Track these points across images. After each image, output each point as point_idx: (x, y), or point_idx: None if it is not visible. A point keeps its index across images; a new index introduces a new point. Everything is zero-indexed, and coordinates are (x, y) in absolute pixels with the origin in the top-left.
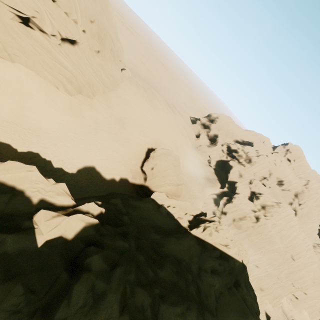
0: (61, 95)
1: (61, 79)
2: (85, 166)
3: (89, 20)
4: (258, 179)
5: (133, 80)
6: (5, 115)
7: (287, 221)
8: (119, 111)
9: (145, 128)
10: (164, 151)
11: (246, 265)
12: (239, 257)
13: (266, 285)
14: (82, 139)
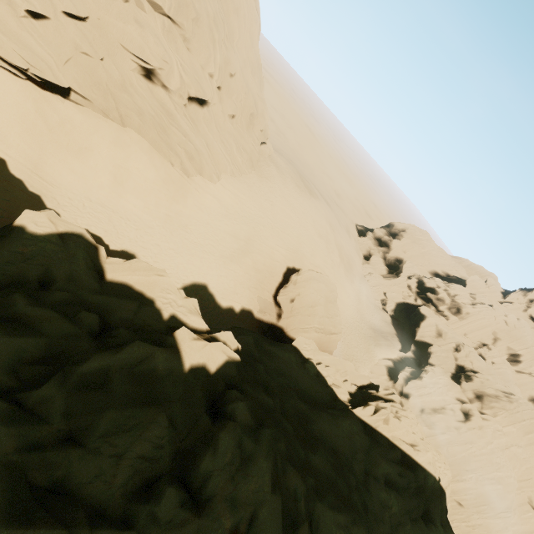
0: (175, 175)
1: (179, 153)
2: (193, 283)
3: (228, 73)
4: (472, 346)
5: (274, 159)
6: (101, 197)
7: (524, 431)
8: (251, 205)
9: (286, 235)
10: (314, 274)
11: (445, 489)
12: (435, 470)
13: None
14: (194, 242)
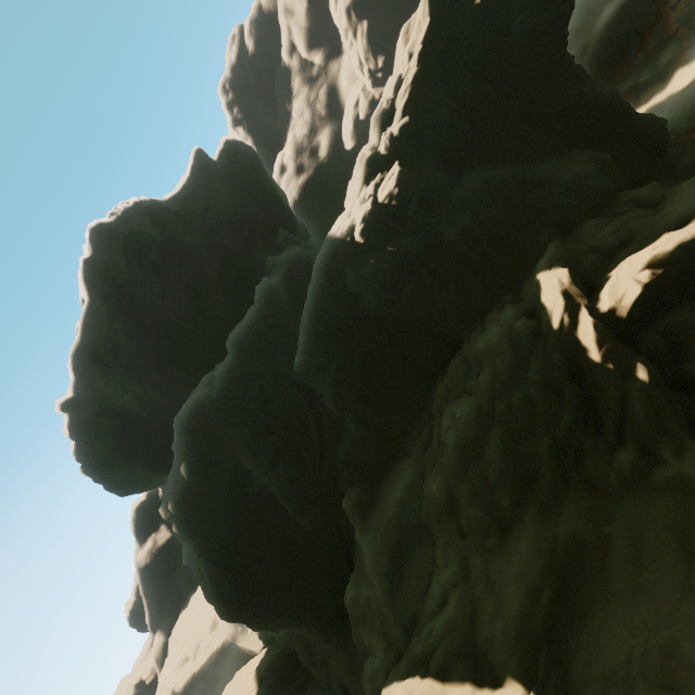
0: None
1: None
2: None
3: None
4: None
5: None
6: None
7: None
8: None
9: None
10: None
11: None
12: None
13: None
14: None
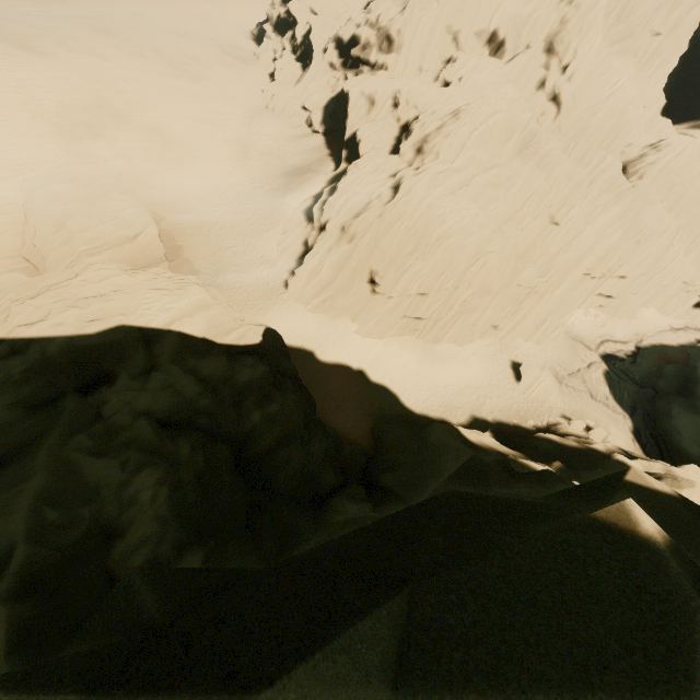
0: None
1: None
2: None
3: None
4: (431, 79)
5: None
6: None
7: (498, 143)
8: None
9: None
10: (31, 183)
11: (167, 327)
12: (86, 325)
13: (499, 314)
14: None
